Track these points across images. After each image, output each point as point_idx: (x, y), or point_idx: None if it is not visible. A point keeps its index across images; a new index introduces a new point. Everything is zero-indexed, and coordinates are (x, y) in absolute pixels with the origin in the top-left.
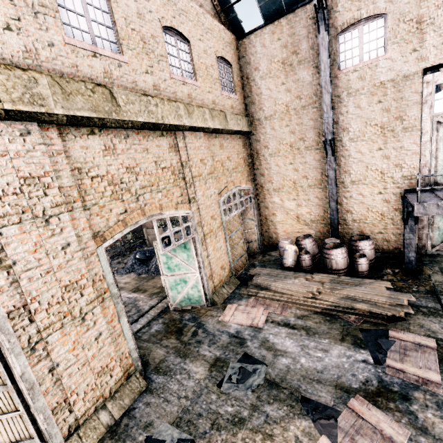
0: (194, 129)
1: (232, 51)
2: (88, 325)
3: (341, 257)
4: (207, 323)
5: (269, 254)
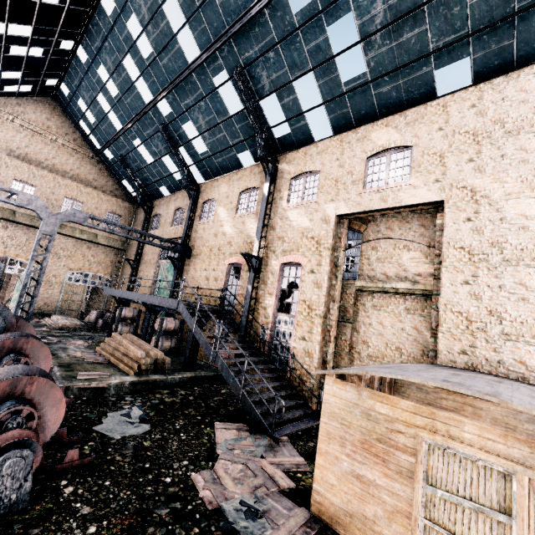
0: (63, 234)
1: (127, 211)
2: None
3: (92, 315)
4: None
5: None
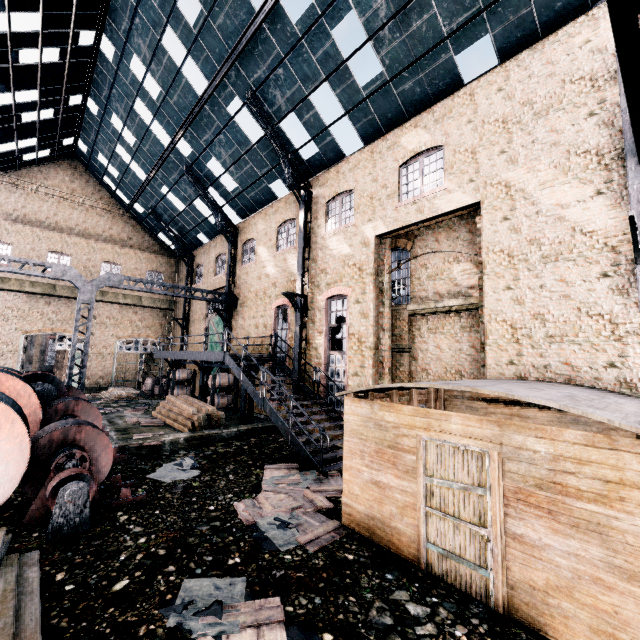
0: (106, 302)
1: (169, 266)
2: (3, 358)
3: (148, 383)
4: None
5: None
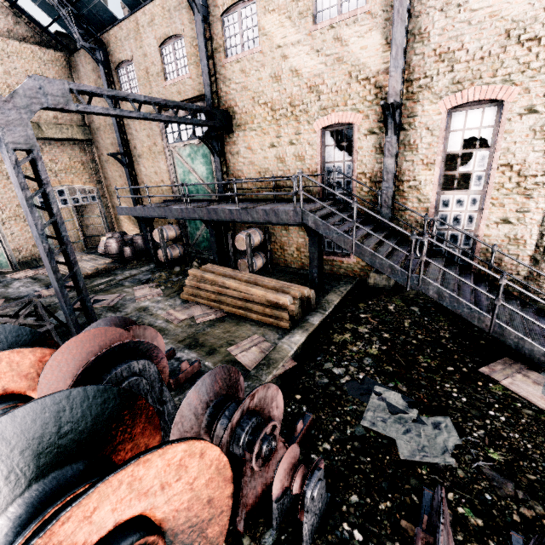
0: None
1: (58, 67)
2: None
3: (111, 245)
4: None
5: None
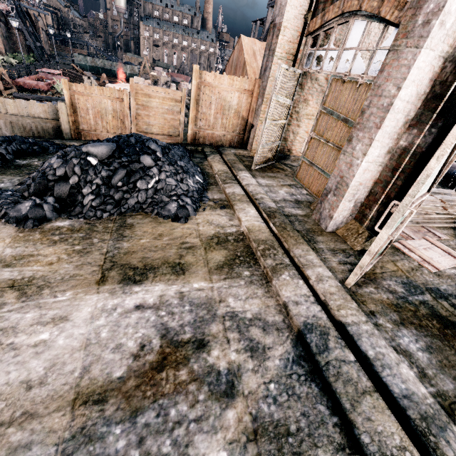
0: None
1: None
2: None
3: None
4: (436, 284)
5: (290, 164)
